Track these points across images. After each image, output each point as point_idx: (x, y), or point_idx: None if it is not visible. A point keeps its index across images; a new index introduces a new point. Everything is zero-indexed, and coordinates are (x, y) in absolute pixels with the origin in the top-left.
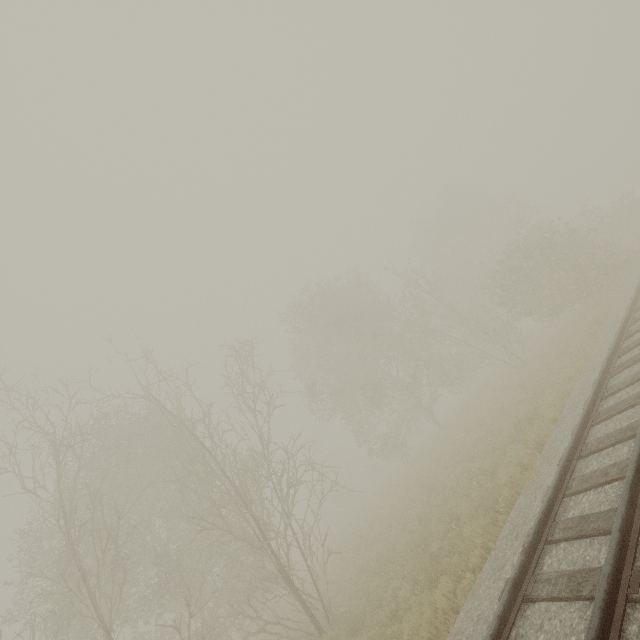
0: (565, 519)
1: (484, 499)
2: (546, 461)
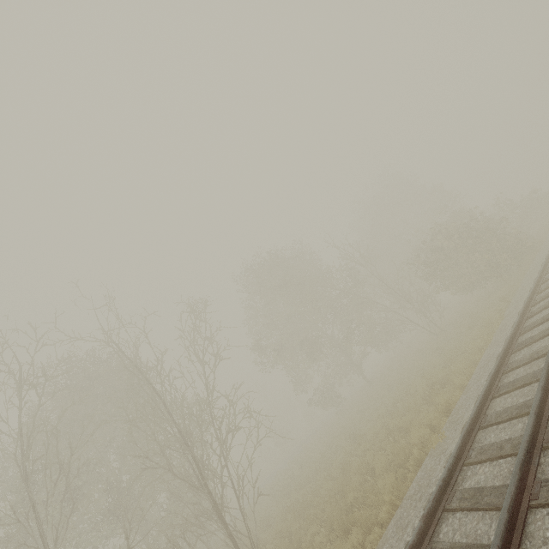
0: (462, 489)
1: (397, 455)
2: (452, 426)
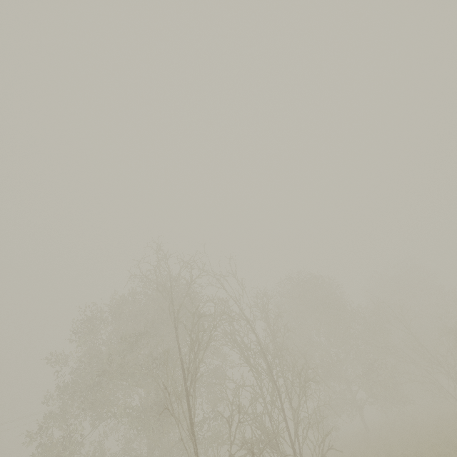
0: None
1: None
2: None
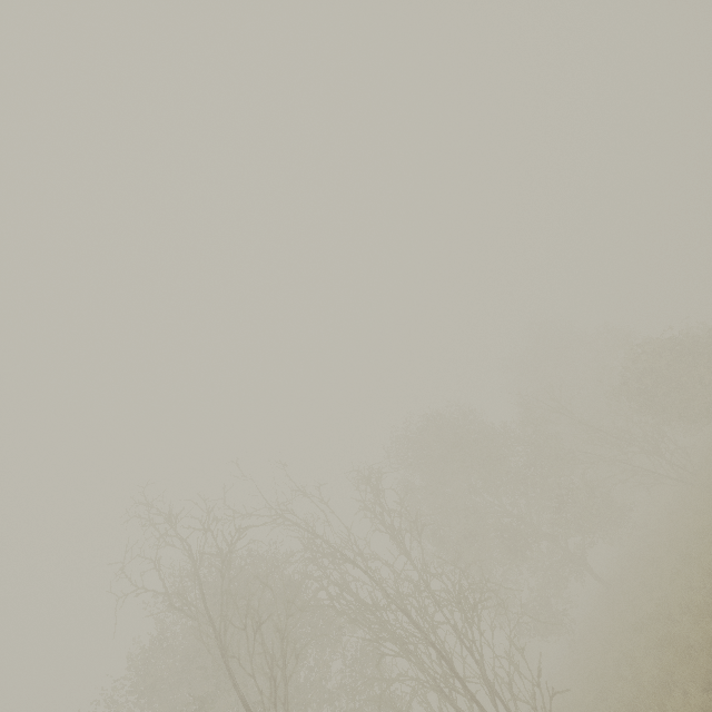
0: None
1: None
2: None
